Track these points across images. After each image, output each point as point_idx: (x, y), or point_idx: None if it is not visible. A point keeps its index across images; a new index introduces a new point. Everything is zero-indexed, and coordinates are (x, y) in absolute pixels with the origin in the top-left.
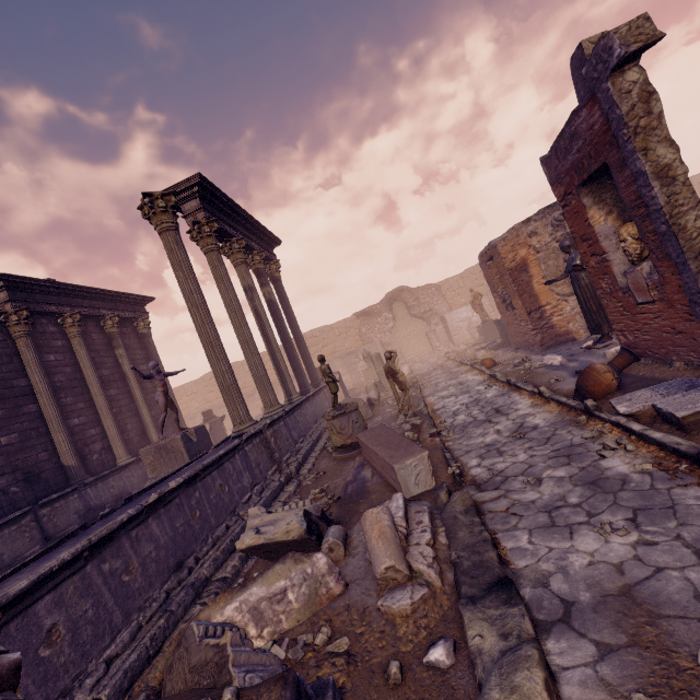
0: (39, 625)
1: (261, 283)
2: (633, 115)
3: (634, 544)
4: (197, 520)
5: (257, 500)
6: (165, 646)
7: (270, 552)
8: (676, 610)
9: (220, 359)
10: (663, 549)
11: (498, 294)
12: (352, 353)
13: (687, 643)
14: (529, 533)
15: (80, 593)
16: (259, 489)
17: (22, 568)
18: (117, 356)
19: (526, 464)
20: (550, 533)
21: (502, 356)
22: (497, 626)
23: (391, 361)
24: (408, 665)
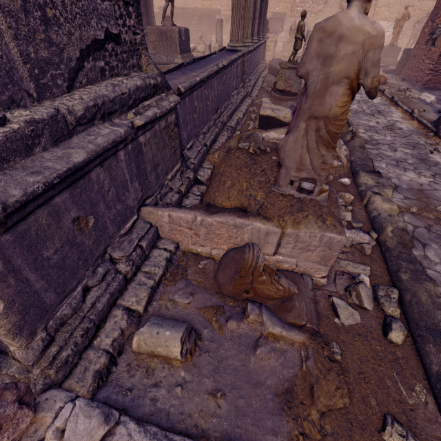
0: (194, 103)
1: None
2: None
3: (430, 181)
4: (222, 92)
5: (237, 98)
6: (218, 140)
7: (267, 124)
8: (436, 198)
9: None
10: (440, 186)
11: (432, 24)
12: (280, 20)
13: (435, 204)
14: (386, 164)
15: (200, 98)
16: (236, 93)
17: (170, 71)
18: None
19: (391, 142)
20: (396, 167)
21: (390, 80)
22: (374, 180)
23: None
24: (332, 179)
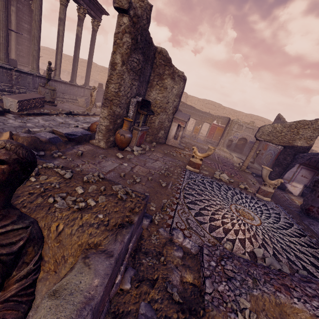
0: None
1: (78, 24)
2: (117, 36)
3: None
4: None
5: None
6: None
7: None
8: None
9: (1, 30)
10: None
11: None
12: None
13: None
14: None
15: None
16: None
17: None
18: (11, 9)
19: (37, 122)
20: None
21: None
22: None
23: (92, 90)
24: None
